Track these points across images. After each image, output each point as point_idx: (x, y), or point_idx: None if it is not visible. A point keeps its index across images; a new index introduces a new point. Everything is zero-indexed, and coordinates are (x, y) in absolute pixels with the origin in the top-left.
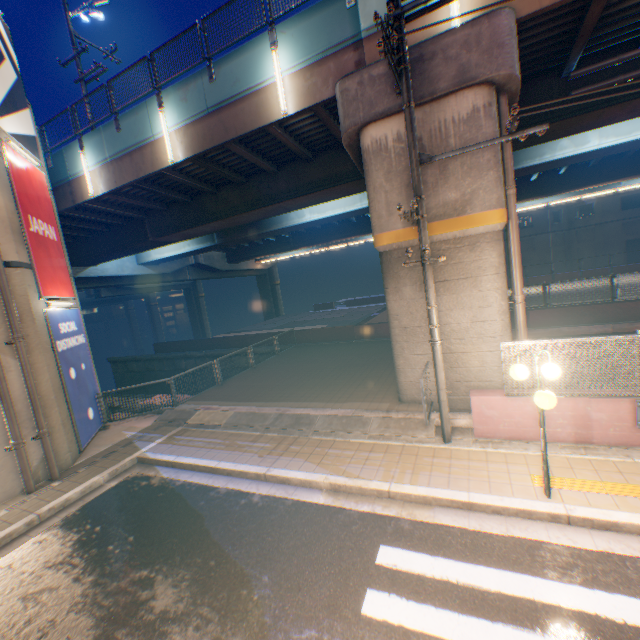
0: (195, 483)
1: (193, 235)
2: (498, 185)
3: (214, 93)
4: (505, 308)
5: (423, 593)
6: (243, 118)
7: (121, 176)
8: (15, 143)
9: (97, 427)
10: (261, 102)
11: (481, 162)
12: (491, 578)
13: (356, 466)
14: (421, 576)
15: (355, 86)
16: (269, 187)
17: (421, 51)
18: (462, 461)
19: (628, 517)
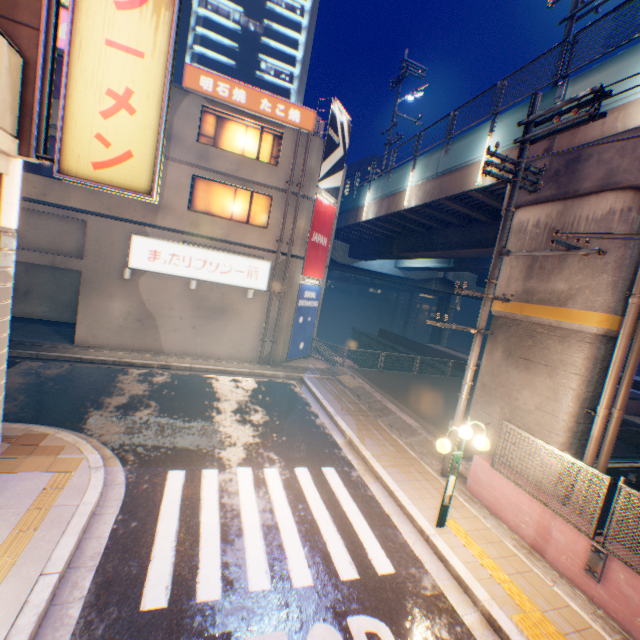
0: (307, 400)
1: (423, 256)
2: (608, 289)
3: (443, 163)
4: (572, 411)
5: (320, 484)
6: (453, 184)
7: (379, 210)
8: (324, 193)
9: (301, 354)
10: (468, 173)
11: (597, 263)
12: (350, 508)
13: (372, 442)
14: (328, 483)
15: None
16: (481, 233)
17: (580, 152)
18: (428, 485)
19: (458, 565)
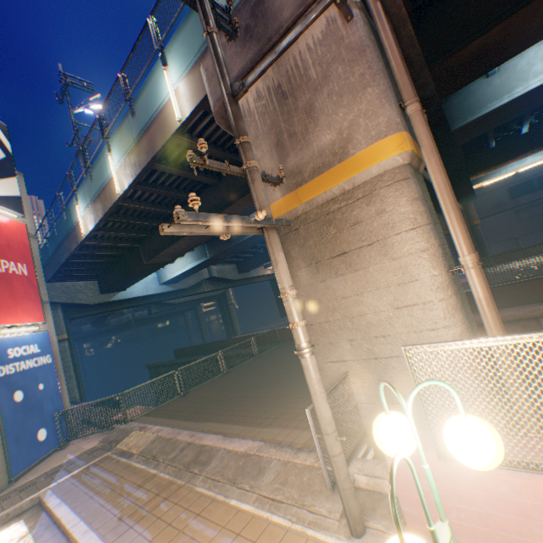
0: None
1: (177, 253)
2: (384, 102)
3: (136, 126)
4: (442, 280)
5: None
6: (156, 138)
7: (97, 214)
8: None
9: (50, 448)
10: (165, 118)
11: (353, 81)
12: None
13: None
14: None
15: (211, 62)
16: (215, 197)
17: None
18: None
19: None
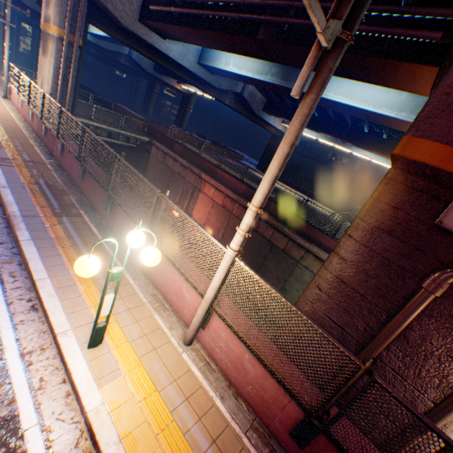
0: None
1: None
2: (58, 16)
3: None
4: (53, 72)
5: None
6: None
7: None
8: None
9: None
10: None
11: (56, 2)
12: None
13: None
14: None
15: None
16: None
17: None
18: None
19: None
